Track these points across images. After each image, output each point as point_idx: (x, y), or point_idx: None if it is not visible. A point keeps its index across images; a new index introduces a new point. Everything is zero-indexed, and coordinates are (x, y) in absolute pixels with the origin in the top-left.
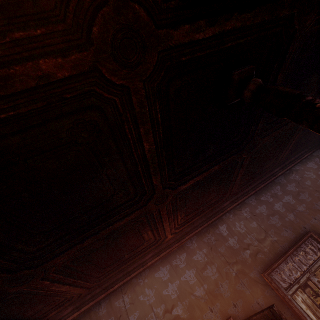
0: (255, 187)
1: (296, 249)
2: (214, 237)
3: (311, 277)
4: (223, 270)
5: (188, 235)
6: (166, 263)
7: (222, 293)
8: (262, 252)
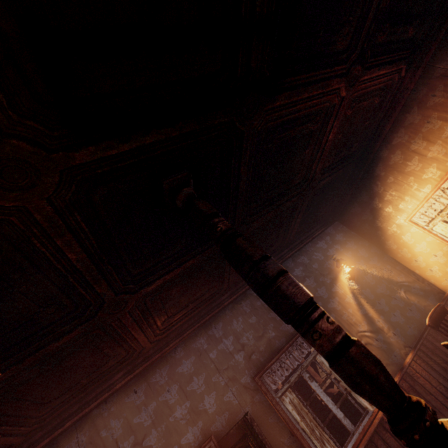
0: None
1: (292, 344)
2: (206, 340)
3: (303, 374)
4: (212, 380)
5: (174, 342)
6: (142, 382)
7: (207, 408)
8: (258, 352)
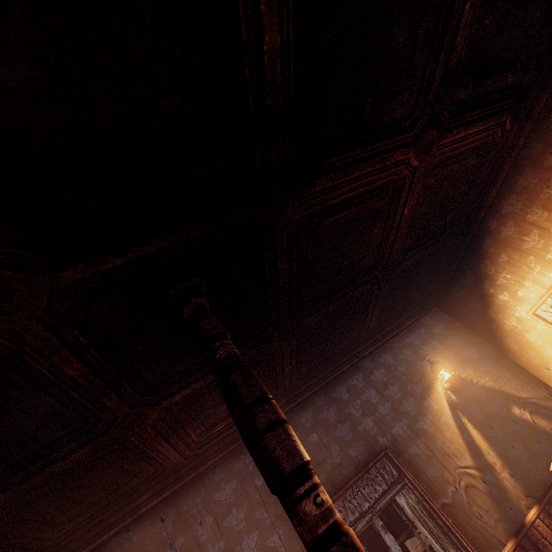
0: (326, 376)
1: (361, 477)
2: (252, 460)
3: (375, 520)
4: (254, 515)
5: (213, 459)
6: (172, 508)
7: None
8: None
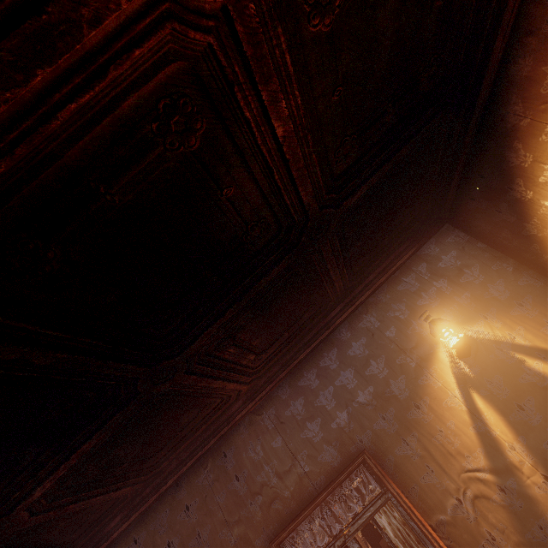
0: (290, 361)
1: (332, 492)
2: (213, 474)
3: (349, 543)
4: (218, 537)
5: (172, 478)
6: (142, 529)
7: None
8: (281, 498)
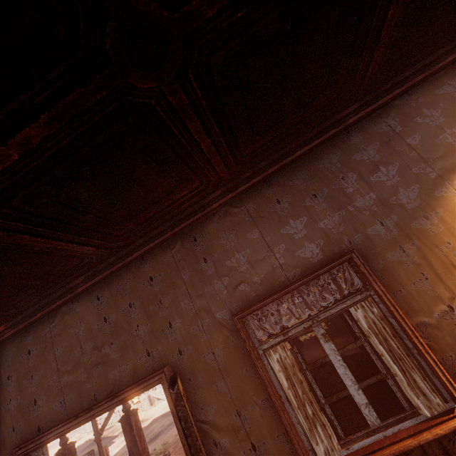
0: (283, 158)
1: (307, 283)
2: (180, 254)
3: (315, 328)
4: (179, 305)
5: (138, 252)
6: (105, 290)
7: (169, 335)
8: (249, 282)
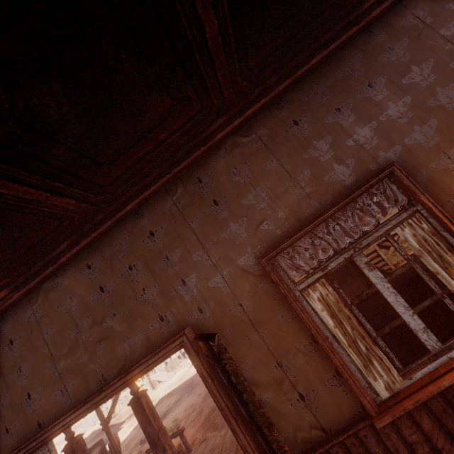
0: (296, 69)
1: (343, 208)
2: (183, 200)
3: (356, 257)
4: (191, 259)
5: (131, 204)
6: (96, 256)
7: (184, 294)
8: (273, 219)
